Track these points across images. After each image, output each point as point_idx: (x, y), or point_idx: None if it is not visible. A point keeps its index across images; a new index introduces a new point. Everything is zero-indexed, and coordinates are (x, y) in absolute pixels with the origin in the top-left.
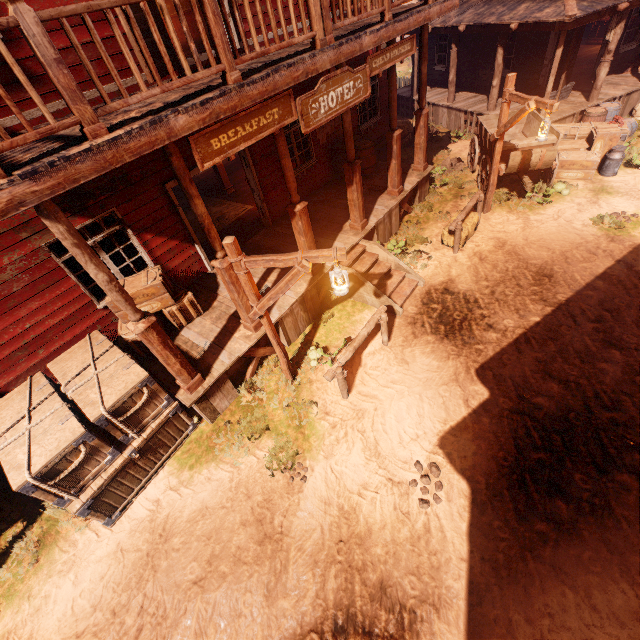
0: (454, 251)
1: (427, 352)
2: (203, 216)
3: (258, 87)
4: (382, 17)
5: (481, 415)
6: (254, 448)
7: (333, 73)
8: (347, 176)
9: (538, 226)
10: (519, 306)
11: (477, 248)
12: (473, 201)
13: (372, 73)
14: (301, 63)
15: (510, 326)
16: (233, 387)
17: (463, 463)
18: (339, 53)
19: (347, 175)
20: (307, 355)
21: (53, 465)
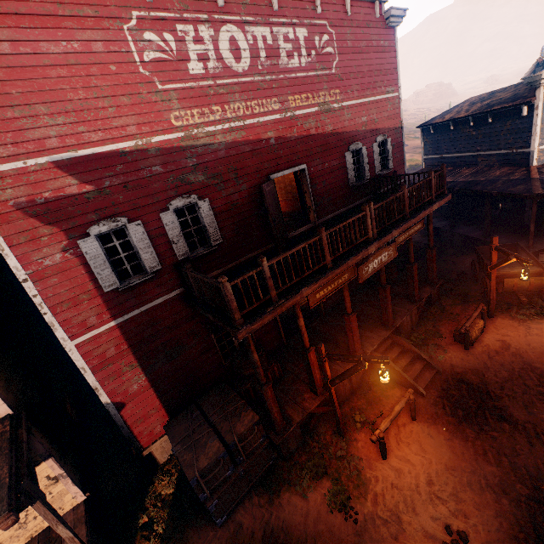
0: (465, 348)
1: (449, 431)
2: (302, 326)
3: (340, 268)
4: (403, 216)
5: (500, 496)
6: (316, 486)
7: (376, 251)
8: (380, 293)
9: (538, 334)
10: (527, 403)
11: (485, 347)
12: (477, 312)
13: (398, 244)
14: (360, 252)
15: (520, 420)
16: (301, 434)
17: (487, 536)
18: (380, 242)
19: (380, 293)
20: (352, 418)
21: (207, 469)
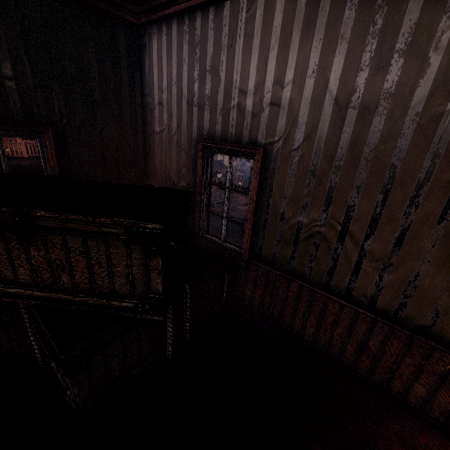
0: None
1: None
2: None
3: None
4: None
5: None
6: None
7: None
8: None
9: None
10: None
11: None
12: None
13: None
14: None
15: None
16: None
17: None
18: None
19: None
20: None
21: None
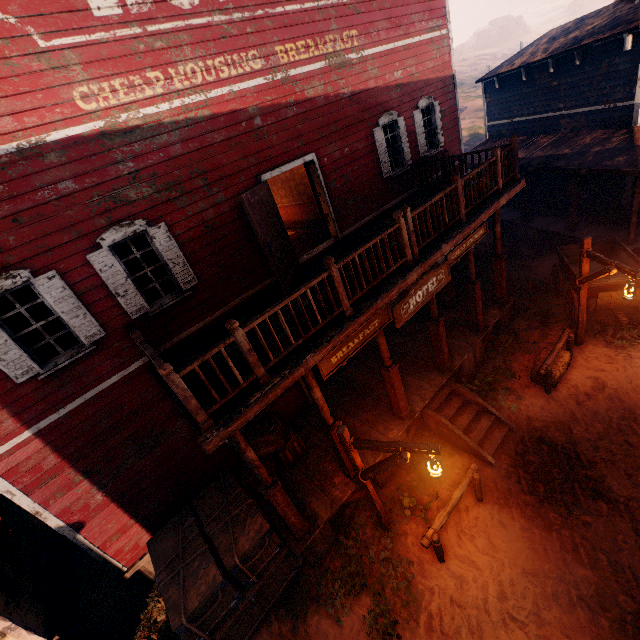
0: (546, 392)
1: (526, 517)
2: (319, 398)
3: (364, 314)
4: (457, 221)
5: (598, 614)
6: (353, 605)
7: (419, 279)
8: (431, 329)
9: None
10: (630, 470)
11: (572, 389)
12: (561, 342)
13: (451, 263)
14: (395, 285)
15: (622, 496)
16: (332, 531)
17: None
18: (424, 265)
19: (431, 329)
20: (399, 501)
21: (199, 609)
